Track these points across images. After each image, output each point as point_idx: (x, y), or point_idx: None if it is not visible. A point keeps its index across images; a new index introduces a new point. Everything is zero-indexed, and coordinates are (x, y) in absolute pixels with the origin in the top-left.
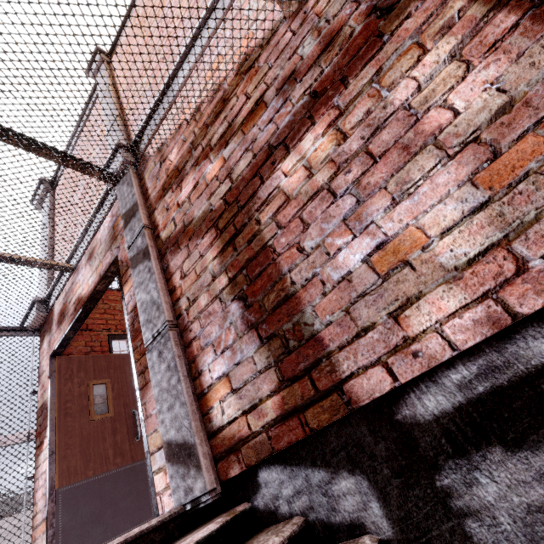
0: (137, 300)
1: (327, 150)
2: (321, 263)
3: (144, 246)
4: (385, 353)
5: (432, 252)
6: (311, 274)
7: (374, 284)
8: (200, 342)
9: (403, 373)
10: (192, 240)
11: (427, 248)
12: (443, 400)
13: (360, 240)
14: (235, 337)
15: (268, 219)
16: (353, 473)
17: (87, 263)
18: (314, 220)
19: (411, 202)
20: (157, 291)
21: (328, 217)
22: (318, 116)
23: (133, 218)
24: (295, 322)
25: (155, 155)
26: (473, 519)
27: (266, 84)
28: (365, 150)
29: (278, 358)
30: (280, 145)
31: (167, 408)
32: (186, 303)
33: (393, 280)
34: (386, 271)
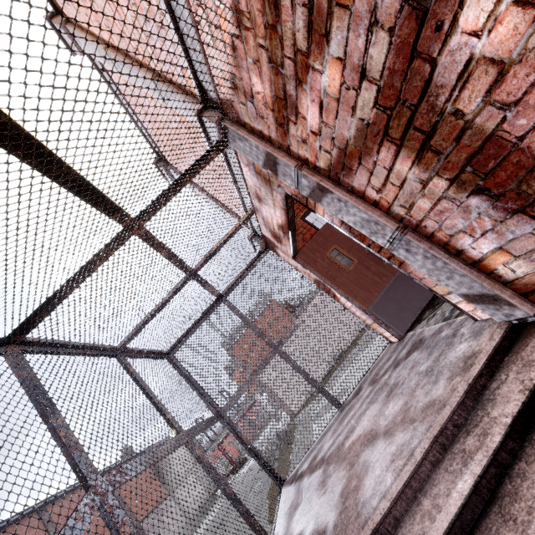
0: (346, 222)
1: None
2: None
3: (314, 185)
4: None
5: None
6: None
7: None
8: (444, 232)
9: None
10: (363, 159)
11: None
12: None
13: None
14: (492, 223)
15: (474, 105)
16: None
17: (262, 204)
18: None
19: None
20: (364, 213)
21: None
22: None
23: (278, 166)
24: None
25: (235, 97)
26: None
27: None
28: None
29: None
30: None
31: (445, 279)
32: (402, 210)
33: None
34: None
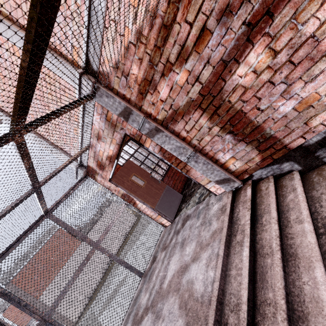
0: (166, 149)
1: (266, 62)
2: (271, 113)
3: (153, 127)
4: (302, 134)
5: (321, 100)
6: (266, 117)
7: (297, 115)
8: (212, 151)
9: (308, 137)
10: (185, 116)
11: (319, 99)
12: (318, 137)
13: (289, 101)
14: (232, 146)
15: (235, 100)
16: (288, 162)
17: (100, 141)
18: (264, 96)
19: (313, 83)
20: (179, 143)
21: (271, 94)
22: (255, 40)
23: (131, 115)
24: (262, 134)
25: (114, 72)
26: (325, 158)
27: (204, 14)
28: (289, 60)
29: (256, 146)
30: (232, 60)
31: (210, 174)
32: (196, 141)
33: (305, 112)
34: (302, 110)
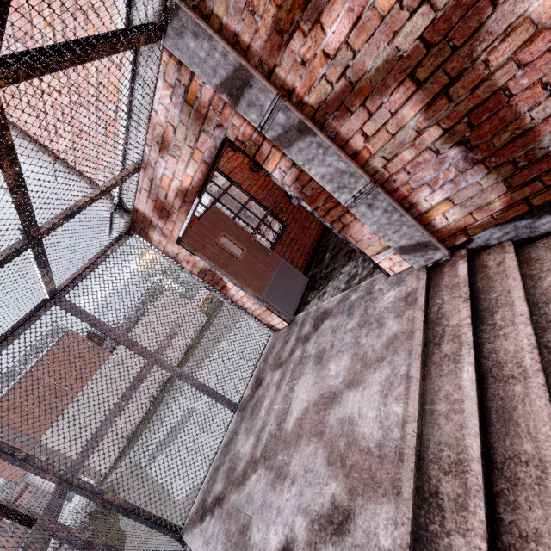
0: (312, 175)
1: None
2: None
3: (294, 123)
4: None
5: None
6: None
7: None
8: (409, 186)
9: None
10: (371, 99)
11: None
12: None
13: None
14: (455, 174)
15: (501, 59)
16: None
17: (165, 155)
18: None
19: None
20: (344, 163)
21: None
22: None
23: (249, 90)
24: (529, 150)
25: None
26: None
27: None
28: None
29: (506, 176)
30: None
31: (392, 233)
32: (381, 162)
33: None
34: None
